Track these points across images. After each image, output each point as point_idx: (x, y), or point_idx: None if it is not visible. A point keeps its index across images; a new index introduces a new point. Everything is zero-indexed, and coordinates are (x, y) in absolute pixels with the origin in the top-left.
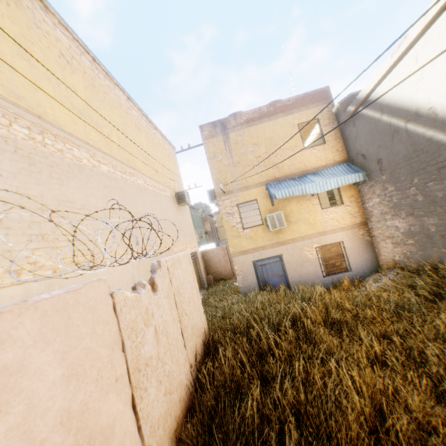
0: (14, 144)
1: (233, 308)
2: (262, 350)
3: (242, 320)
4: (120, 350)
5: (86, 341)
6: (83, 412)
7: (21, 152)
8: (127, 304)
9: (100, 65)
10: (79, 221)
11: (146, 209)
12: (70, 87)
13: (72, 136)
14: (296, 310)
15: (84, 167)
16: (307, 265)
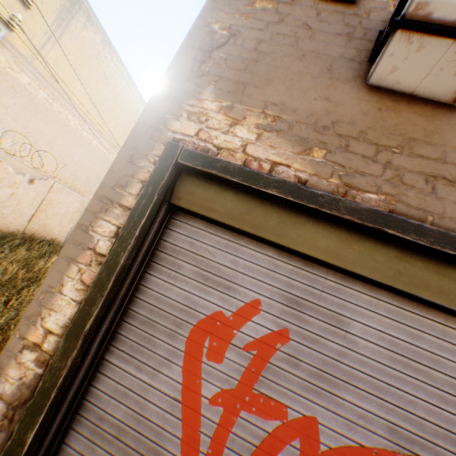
0: (34, 97)
1: None
2: None
3: None
4: None
5: None
6: None
7: (35, 101)
8: (7, 170)
9: (134, 87)
10: (42, 144)
11: (103, 173)
12: (96, 89)
13: (75, 109)
14: None
15: (70, 126)
16: None
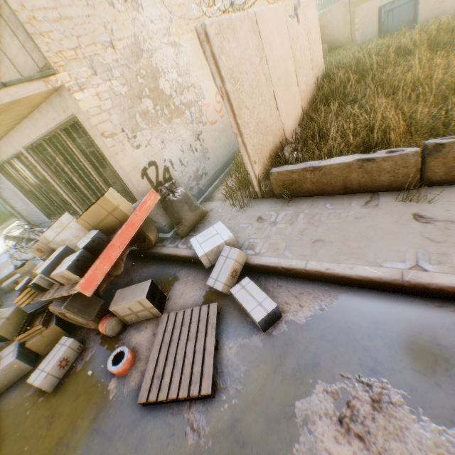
0: None
1: (346, 58)
2: (364, 73)
3: (354, 59)
4: (290, 47)
5: (282, 34)
6: (285, 61)
7: None
8: (289, 25)
9: None
10: None
11: None
12: None
13: None
14: (405, 42)
15: None
16: (448, 1)
